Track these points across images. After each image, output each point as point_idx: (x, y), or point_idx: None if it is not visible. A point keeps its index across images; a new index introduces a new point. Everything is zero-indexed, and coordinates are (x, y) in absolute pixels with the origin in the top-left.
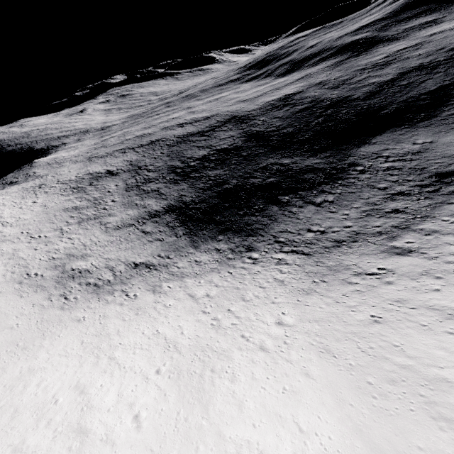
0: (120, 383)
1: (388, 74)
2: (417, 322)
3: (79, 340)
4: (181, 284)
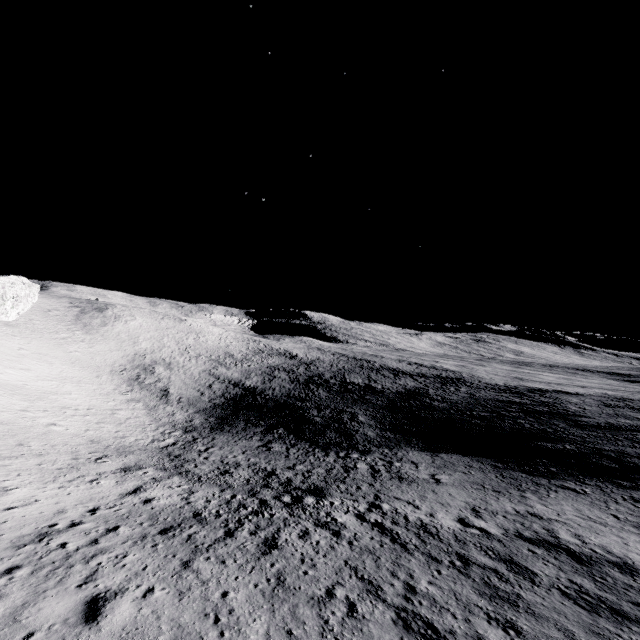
0: (23, 376)
1: None
2: (1, 450)
3: (76, 376)
4: (138, 408)
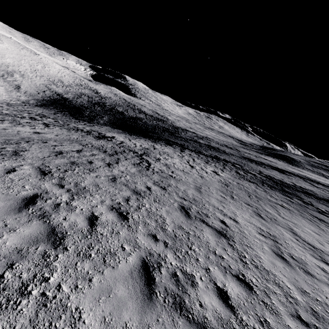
0: None
1: (210, 144)
2: None
3: None
4: (1, 88)
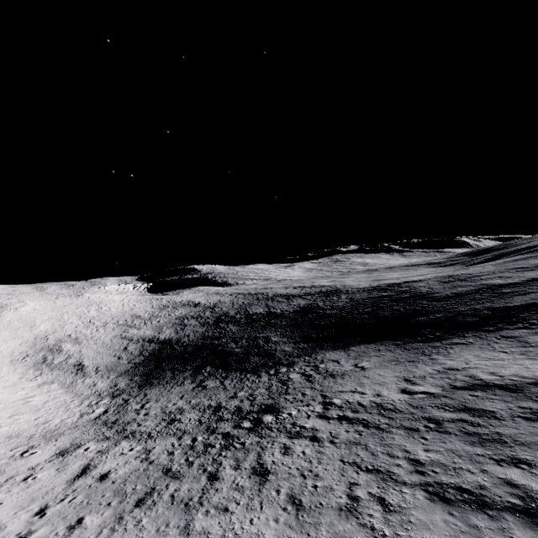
0: None
1: (521, 276)
2: None
3: None
4: (53, 389)
